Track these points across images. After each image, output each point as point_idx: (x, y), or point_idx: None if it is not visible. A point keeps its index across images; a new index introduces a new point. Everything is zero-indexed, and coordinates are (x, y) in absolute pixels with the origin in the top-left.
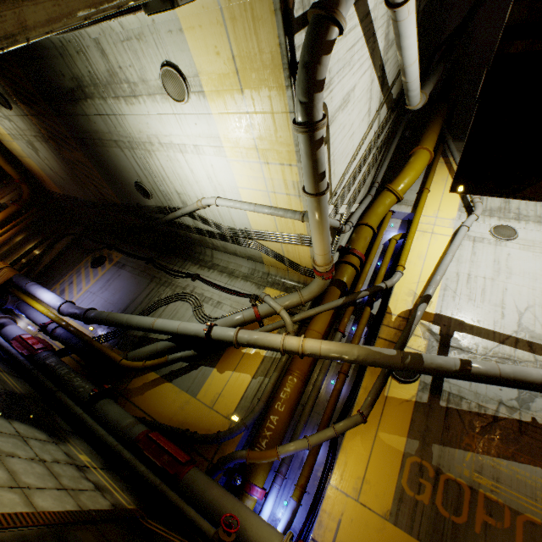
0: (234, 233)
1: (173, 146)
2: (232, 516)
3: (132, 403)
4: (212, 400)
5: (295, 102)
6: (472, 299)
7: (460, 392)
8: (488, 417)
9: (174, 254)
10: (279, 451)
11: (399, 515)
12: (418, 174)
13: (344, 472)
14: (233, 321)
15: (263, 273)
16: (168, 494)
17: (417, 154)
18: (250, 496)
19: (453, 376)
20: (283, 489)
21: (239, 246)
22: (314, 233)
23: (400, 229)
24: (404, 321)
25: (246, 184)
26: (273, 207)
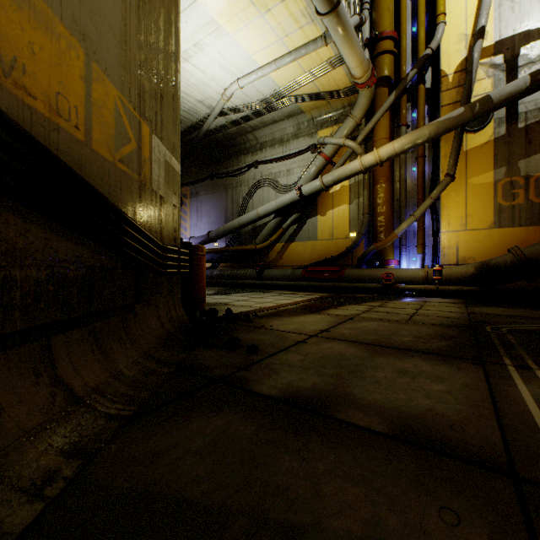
0: (266, 103)
1: None
2: (386, 273)
3: (279, 267)
4: (329, 235)
5: None
6: None
7: (537, 105)
8: None
9: (225, 158)
10: (396, 233)
11: (501, 221)
12: None
13: (449, 220)
14: (311, 176)
15: (308, 122)
16: (341, 285)
17: None
18: (389, 267)
19: (525, 95)
20: (408, 254)
21: (274, 112)
22: (344, 50)
23: None
24: (462, 74)
25: (257, 47)
26: (292, 51)
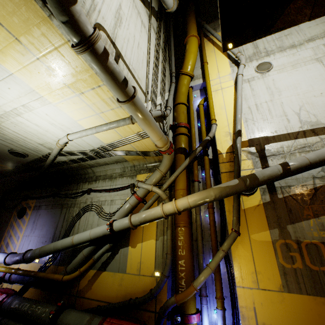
0: (95, 152)
1: (9, 114)
2: None
3: (87, 298)
4: (137, 269)
5: (61, 27)
6: (265, 119)
7: (286, 183)
8: (311, 190)
9: (69, 182)
10: (195, 286)
11: (288, 284)
12: (196, 55)
13: (241, 274)
14: (125, 211)
15: (131, 167)
16: None
17: (189, 42)
18: (191, 324)
19: (281, 178)
20: (209, 303)
21: (105, 158)
22: (145, 128)
23: (201, 96)
24: (231, 154)
25: (79, 116)
26: (108, 123)
